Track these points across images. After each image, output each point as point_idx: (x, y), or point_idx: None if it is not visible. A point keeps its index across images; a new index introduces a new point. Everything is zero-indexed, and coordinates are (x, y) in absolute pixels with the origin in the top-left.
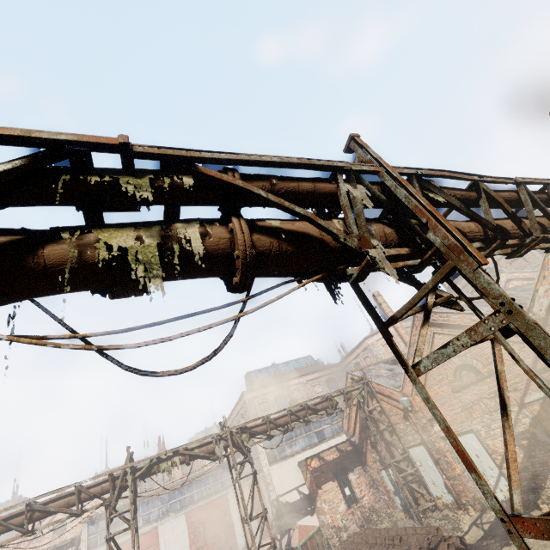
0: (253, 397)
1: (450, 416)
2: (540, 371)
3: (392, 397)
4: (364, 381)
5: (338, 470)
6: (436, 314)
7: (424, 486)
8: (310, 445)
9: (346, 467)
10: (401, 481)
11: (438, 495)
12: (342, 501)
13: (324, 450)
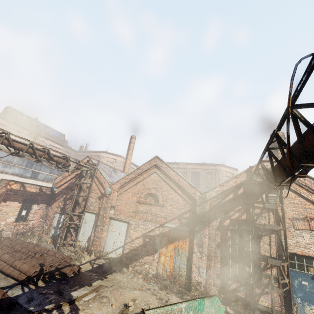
0: (1, 123)
1: (125, 211)
2: (183, 217)
3: (103, 184)
4: (95, 167)
5: (29, 199)
6: (165, 165)
7: (76, 233)
8: (22, 175)
9: (37, 200)
10: (67, 225)
11: (80, 240)
12: (15, 216)
13: (30, 183)
